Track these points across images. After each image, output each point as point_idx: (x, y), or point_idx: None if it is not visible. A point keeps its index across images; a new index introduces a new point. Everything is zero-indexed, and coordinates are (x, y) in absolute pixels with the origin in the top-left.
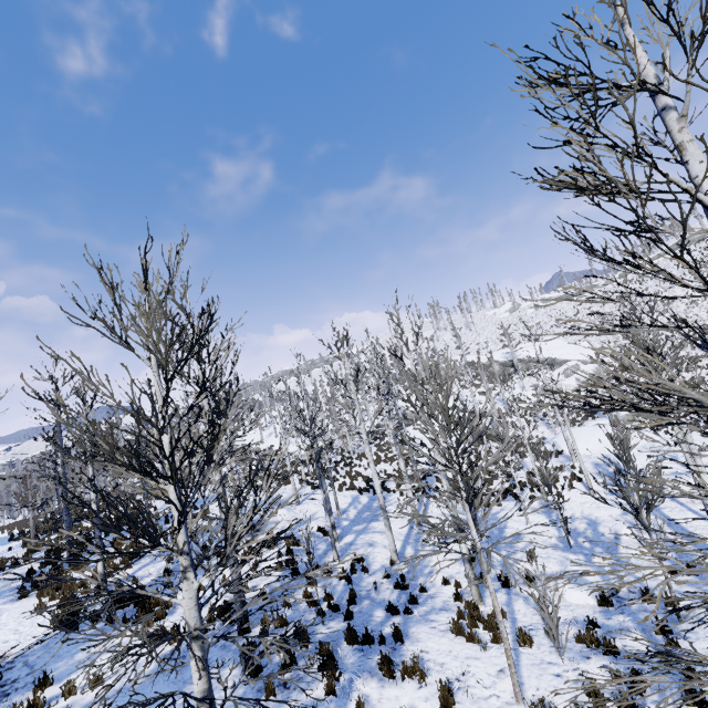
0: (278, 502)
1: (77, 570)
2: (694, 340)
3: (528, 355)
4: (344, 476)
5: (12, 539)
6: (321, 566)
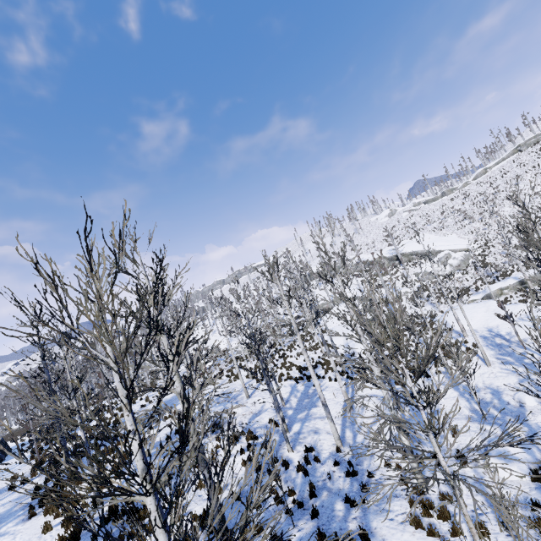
0: (232, 398)
1: (76, 483)
2: (540, 224)
3: (408, 250)
4: (281, 367)
5: (22, 450)
6: (279, 459)
